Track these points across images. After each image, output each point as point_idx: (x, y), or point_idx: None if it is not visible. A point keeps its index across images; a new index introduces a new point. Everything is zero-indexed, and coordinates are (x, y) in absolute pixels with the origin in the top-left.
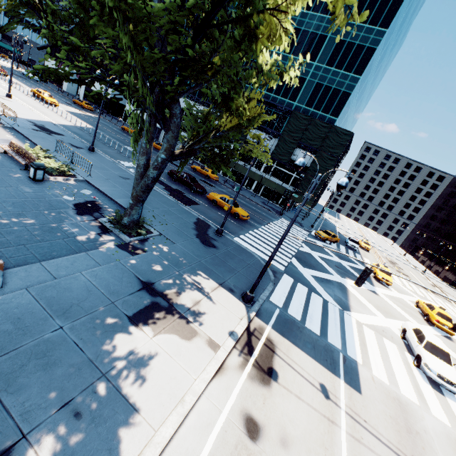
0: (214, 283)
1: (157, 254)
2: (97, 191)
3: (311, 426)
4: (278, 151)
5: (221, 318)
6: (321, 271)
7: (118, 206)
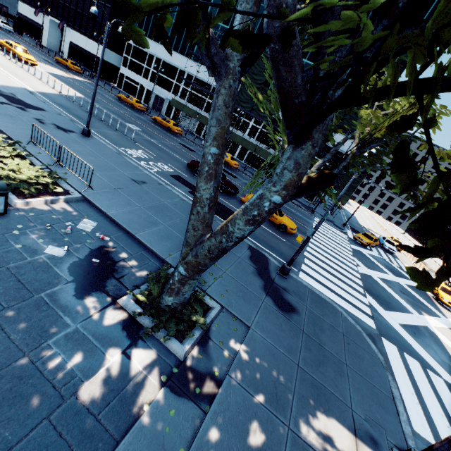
0: (346, 433)
1: (238, 382)
2: (104, 218)
3: None
4: None
5: None
6: (400, 310)
7: (143, 250)
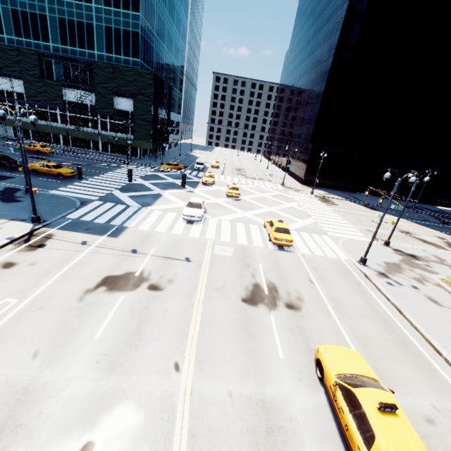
0: (5, 220)
1: None
2: None
3: (60, 256)
4: (100, 105)
5: (3, 234)
6: (143, 191)
7: None
